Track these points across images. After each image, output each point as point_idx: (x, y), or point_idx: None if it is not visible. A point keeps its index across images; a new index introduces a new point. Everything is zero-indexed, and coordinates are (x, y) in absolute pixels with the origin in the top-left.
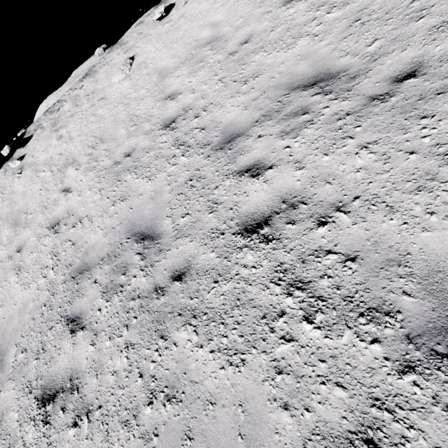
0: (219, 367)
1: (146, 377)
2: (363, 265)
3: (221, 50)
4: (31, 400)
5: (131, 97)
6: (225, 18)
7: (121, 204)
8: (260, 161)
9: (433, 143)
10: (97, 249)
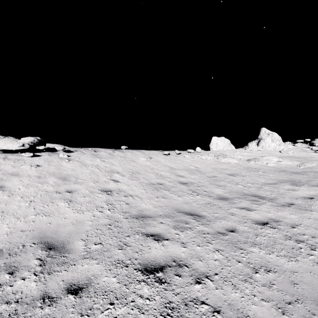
0: (287, 261)
1: (244, 262)
2: None
3: (203, 174)
4: (131, 270)
5: (154, 167)
6: (201, 167)
7: (163, 199)
8: (247, 207)
9: (314, 218)
10: (152, 211)
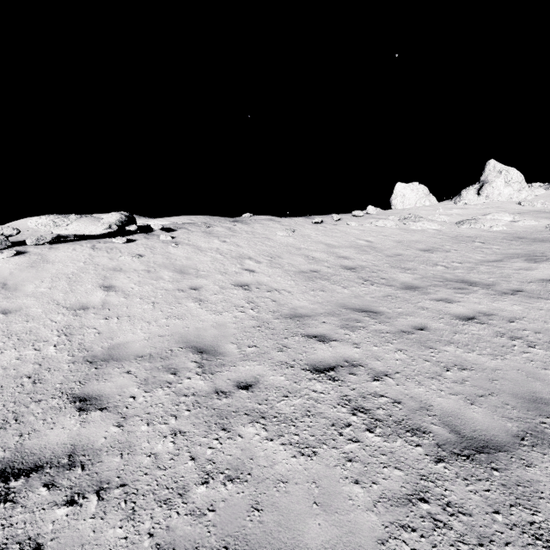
0: (490, 359)
1: (433, 362)
2: (546, 334)
3: (380, 252)
4: (298, 370)
5: (301, 247)
6: (376, 241)
7: (321, 293)
8: (447, 298)
9: (548, 309)
10: (309, 309)
